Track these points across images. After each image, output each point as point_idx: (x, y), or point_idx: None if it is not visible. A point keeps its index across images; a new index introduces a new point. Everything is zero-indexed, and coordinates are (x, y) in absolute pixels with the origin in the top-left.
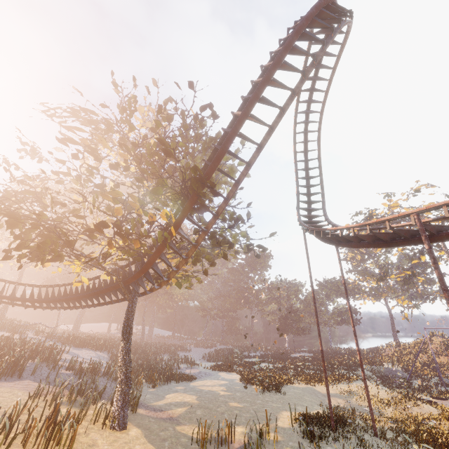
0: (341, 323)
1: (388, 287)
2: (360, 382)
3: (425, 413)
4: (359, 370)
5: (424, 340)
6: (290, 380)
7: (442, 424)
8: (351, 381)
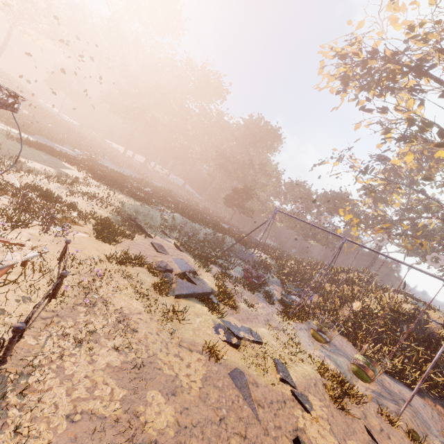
0: (309, 235)
1: (379, 215)
2: (131, 199)
3: (51, 191)
4: (195, 223)
5: (265, 222)
6: (75, 163)
7: (30, 193)
8: (125, 194)
